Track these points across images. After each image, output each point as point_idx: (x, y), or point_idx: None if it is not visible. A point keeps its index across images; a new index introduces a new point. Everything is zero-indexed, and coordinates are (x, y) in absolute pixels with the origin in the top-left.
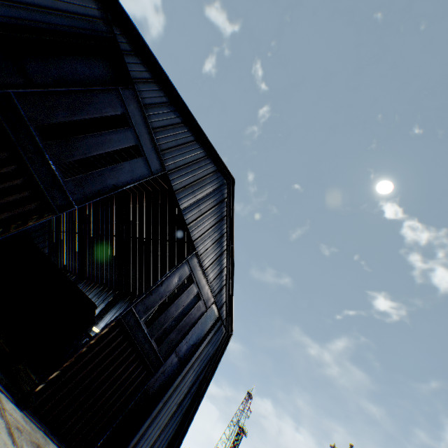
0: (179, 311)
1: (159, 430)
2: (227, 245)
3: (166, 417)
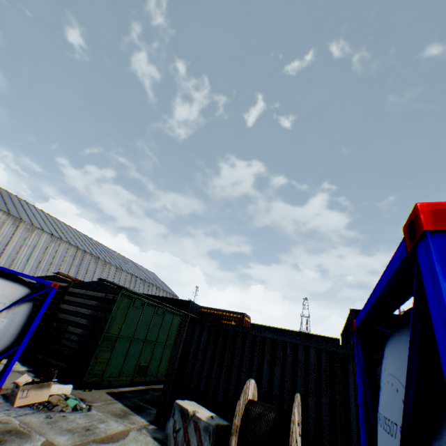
0: None
1: None
2: None
3: None
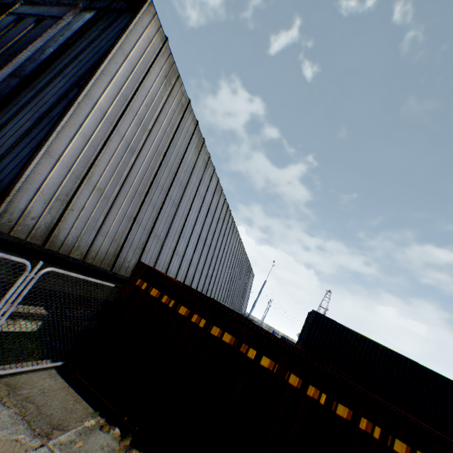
0: (7, 45)
1: None
2: None
3: (13, 139)
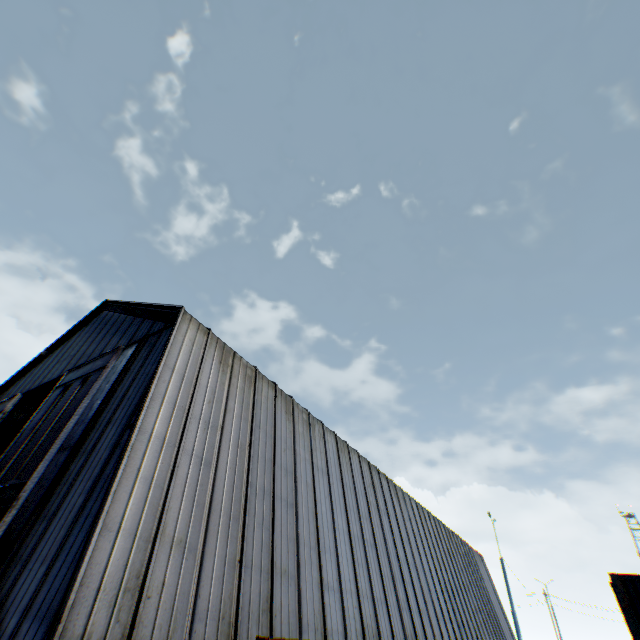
0: (54, 421)
1: (48, 564)
2: (125, 314)
3: (64, 530)
